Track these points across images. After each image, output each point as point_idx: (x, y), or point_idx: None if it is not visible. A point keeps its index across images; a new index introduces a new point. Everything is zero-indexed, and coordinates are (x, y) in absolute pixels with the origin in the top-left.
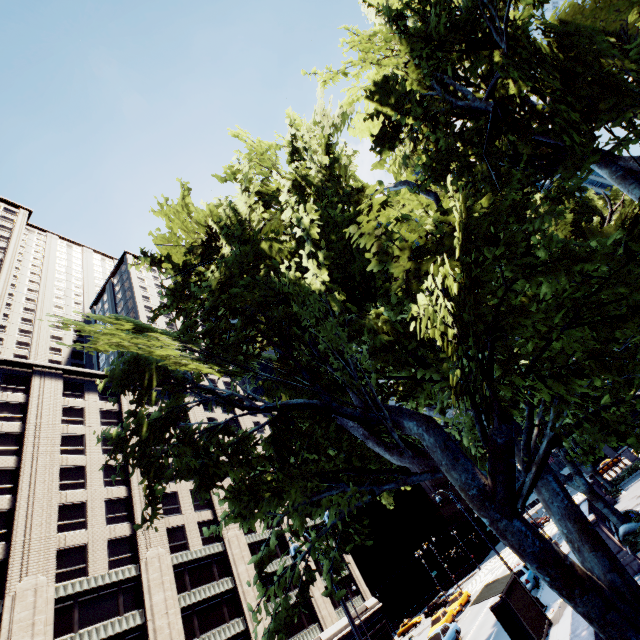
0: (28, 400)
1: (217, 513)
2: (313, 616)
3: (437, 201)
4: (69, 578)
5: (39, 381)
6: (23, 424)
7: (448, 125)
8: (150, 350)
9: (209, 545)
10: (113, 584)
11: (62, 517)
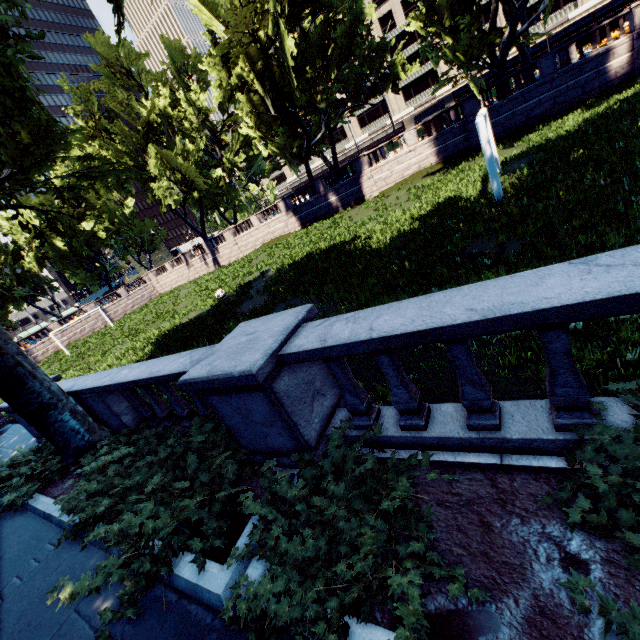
0: None
1: None
2: None
3: None
4: (389, 31)
5: None
6: None
7: None
8: None
9: None
10: None
11: None
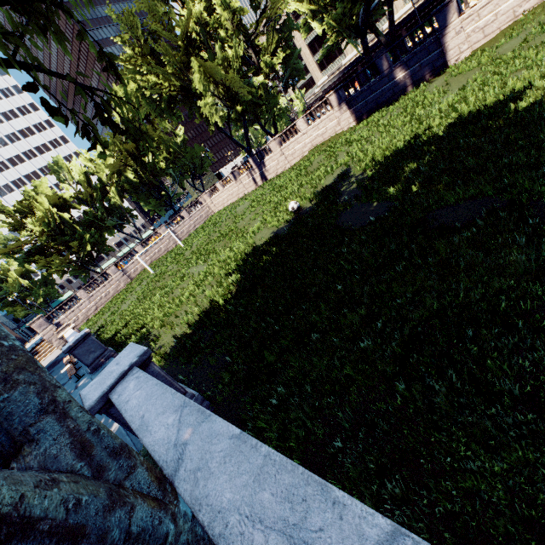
0: None
1: None
2: None
3: None
4: None
5: None
6: None
7: None
8: None
9: None
10: None
11: None
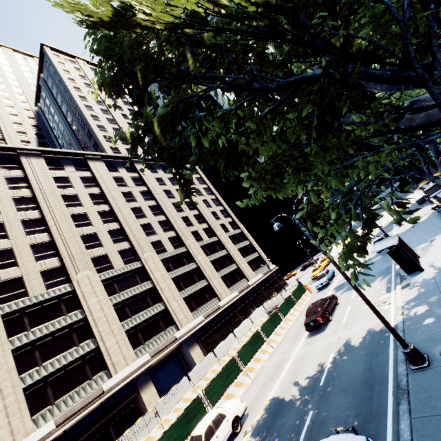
0: (26, 174)
1: (178, 232)
2: (242, 276)
3: None
4: (104, 271)
5: (26, 160)
6: (31, 190)
7: None
8: None
9: (178, 249)
10: (130, 271)
11: (85, 242)
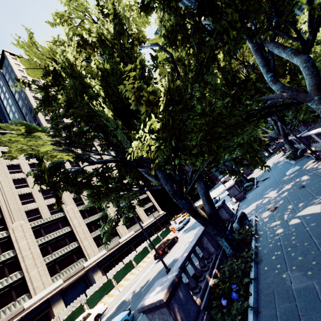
0: None
1: None
2: (139, 219)
3: (172, 58)
4: (34, 220)
5: None
6: None
7: (178, 9)
8: (37, 150)
9: None
10: (55, 220)
11: (22, 199)
